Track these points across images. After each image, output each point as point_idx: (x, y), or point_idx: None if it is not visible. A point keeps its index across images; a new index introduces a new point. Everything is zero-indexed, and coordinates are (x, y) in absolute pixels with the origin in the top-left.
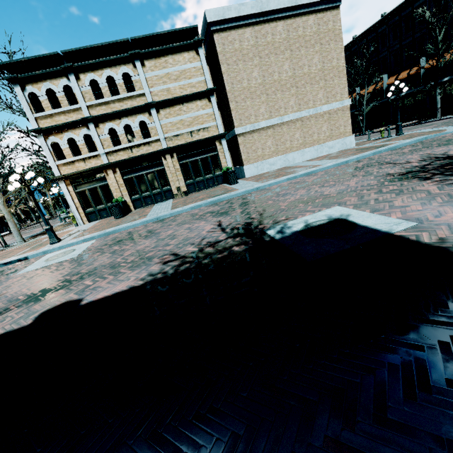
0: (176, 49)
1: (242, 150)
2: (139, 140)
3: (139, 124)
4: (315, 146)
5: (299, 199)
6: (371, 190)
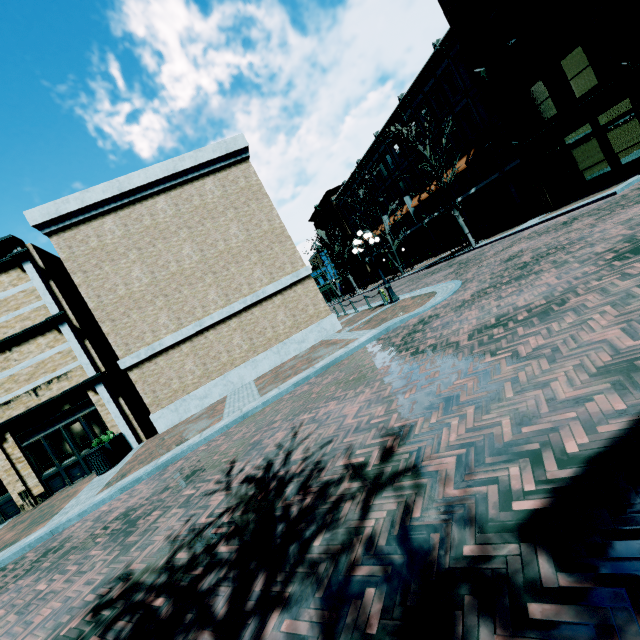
0: None
1: (142, 390)
2: None
3: None
4: (273, 347)
5: None
6: None
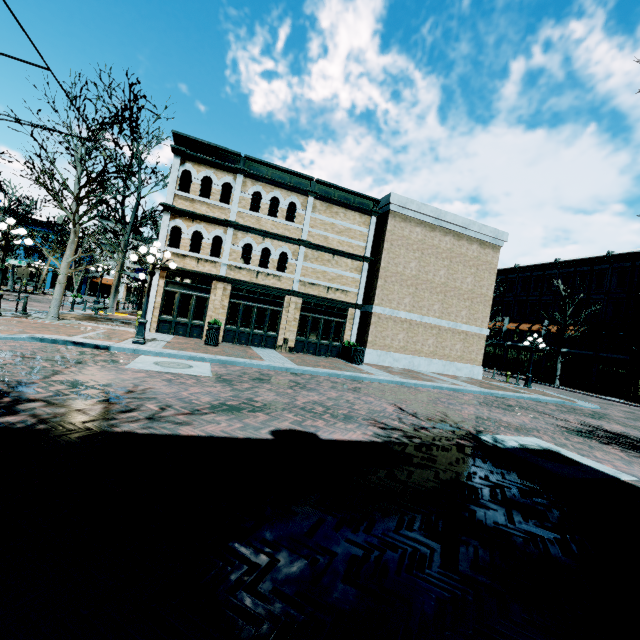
0: (352, 208)
1: (371, 330)
2: (271, 269)
3: (279, 253)
4: (444, 360)
5: (478, 416)
6: (557, 435)
